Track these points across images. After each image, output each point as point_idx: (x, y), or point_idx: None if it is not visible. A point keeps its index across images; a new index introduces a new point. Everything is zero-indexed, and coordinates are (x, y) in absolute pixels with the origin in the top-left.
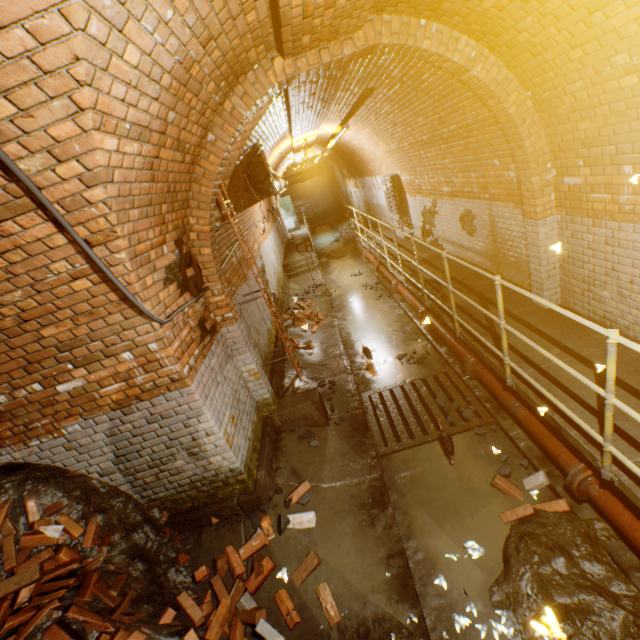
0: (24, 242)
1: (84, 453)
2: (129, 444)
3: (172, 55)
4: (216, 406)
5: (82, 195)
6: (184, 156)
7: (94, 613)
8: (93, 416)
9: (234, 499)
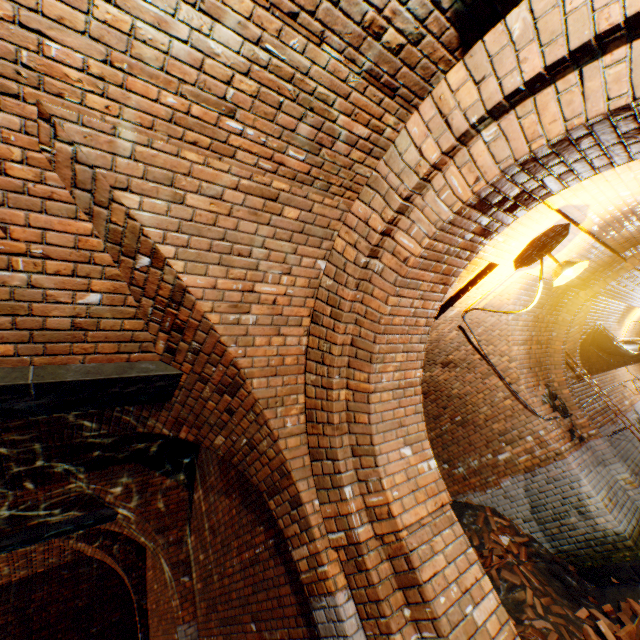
0: (488, 386)
1: (512, 502)
2: (536, 498)
3: (530, 317)
4: (590, 480)
5: (507, 366)
6: (540, 346)
7: (533, 576)
8: (515, 476)
9: (625, 563)
